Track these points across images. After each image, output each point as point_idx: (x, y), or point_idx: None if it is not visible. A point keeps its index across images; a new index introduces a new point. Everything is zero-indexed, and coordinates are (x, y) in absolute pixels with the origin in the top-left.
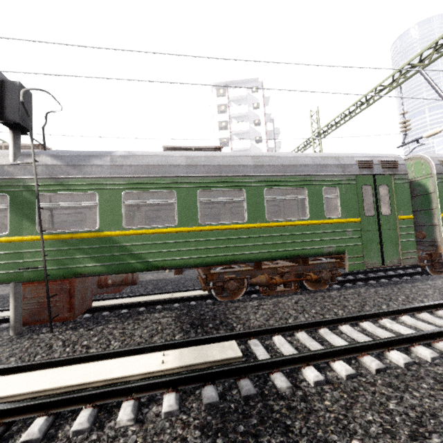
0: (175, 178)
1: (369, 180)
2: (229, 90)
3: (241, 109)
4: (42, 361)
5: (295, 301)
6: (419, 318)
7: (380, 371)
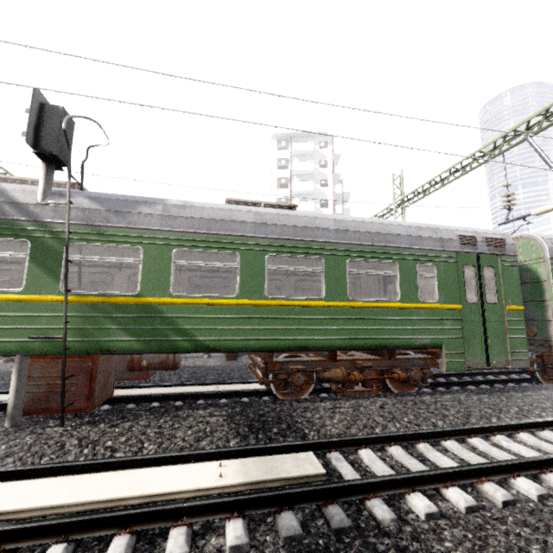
0: (240, 238)
1: (472, 259)
2: (293, 143)
3: (305, 166)
4: (54, 465)
5: (379, 405)
6: (541, 437)
7: (508, 504)
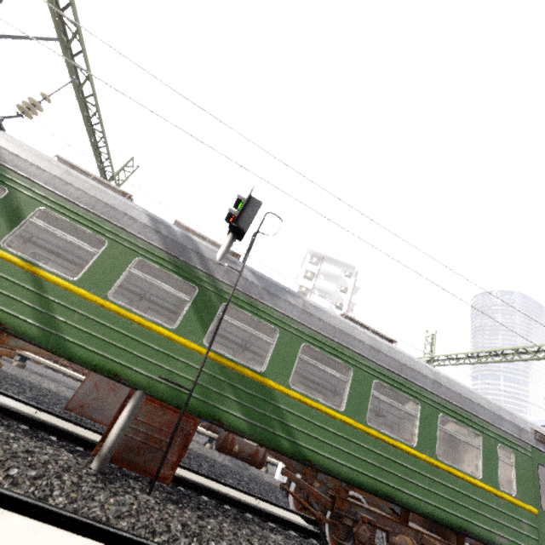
0: (356, 355)
1: (544, 460)
2: (324, 263)
3: (328, 285)
4: None
5: None
6: None
7: None
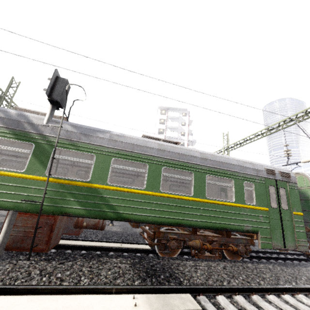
0: (149, 156)
1: (273, 182)
2: (168, 112)
3: (174, 124)
4: (26, 286)
5: (222, 266)
6: None
7: None
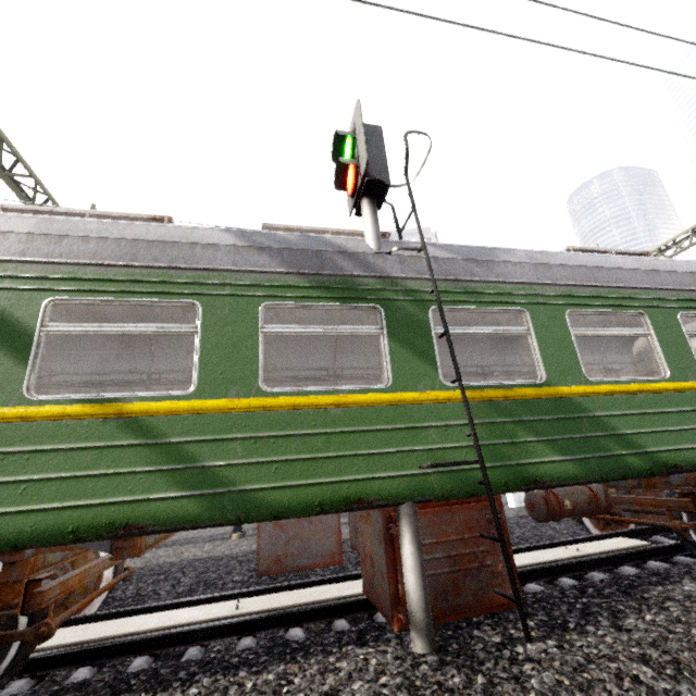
0: (636, 291)
1: None
2: None
3: None
4: None
5: None
6: None
7: None
